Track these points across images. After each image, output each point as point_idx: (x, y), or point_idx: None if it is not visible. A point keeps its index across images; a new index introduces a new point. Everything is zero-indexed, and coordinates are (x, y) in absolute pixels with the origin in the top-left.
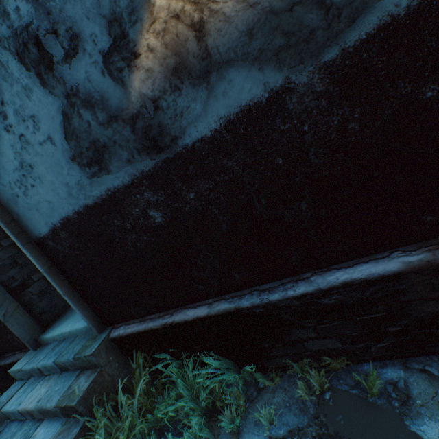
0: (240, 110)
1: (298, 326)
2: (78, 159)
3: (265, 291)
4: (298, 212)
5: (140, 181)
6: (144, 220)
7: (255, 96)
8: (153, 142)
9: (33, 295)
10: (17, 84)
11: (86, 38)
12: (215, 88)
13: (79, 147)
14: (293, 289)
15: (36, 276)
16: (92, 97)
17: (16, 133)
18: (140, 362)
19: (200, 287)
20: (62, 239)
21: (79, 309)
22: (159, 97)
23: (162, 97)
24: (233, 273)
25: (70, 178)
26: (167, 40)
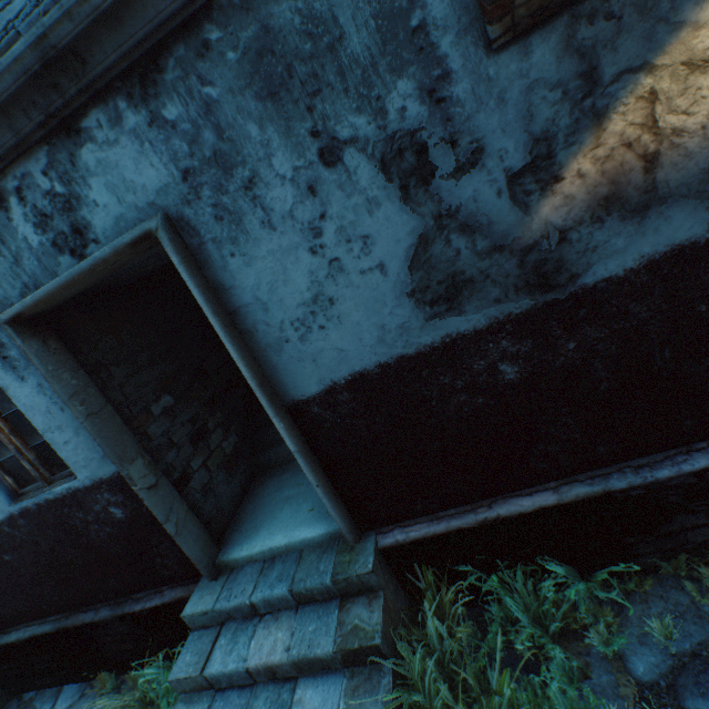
0: (669, 250)
1: (684, 510)
2: (418, 295)
3: (643, 468)
4: (707, 368)
5: (501, 326)
6: (487, 376)
7: (693, 235)
8: (543, 279)
9: (196, 493)
10: (358, 195)
11: (490, 153)
12: (645, 223)
13: (425, 280)
14: (689, 463)
15: (195, 463)
16: (476, 220)
17: (326, 256)
18: (431, 580)
19: (541, 466)
20: (339, 402)
21: (335, 506)
22: (570, 228)
23: (574, 227)
24: (597, 445)
25: (390, 318)
26: (605, 168)
